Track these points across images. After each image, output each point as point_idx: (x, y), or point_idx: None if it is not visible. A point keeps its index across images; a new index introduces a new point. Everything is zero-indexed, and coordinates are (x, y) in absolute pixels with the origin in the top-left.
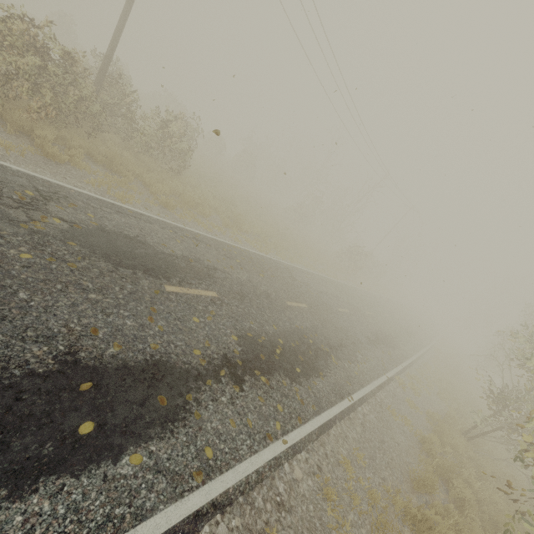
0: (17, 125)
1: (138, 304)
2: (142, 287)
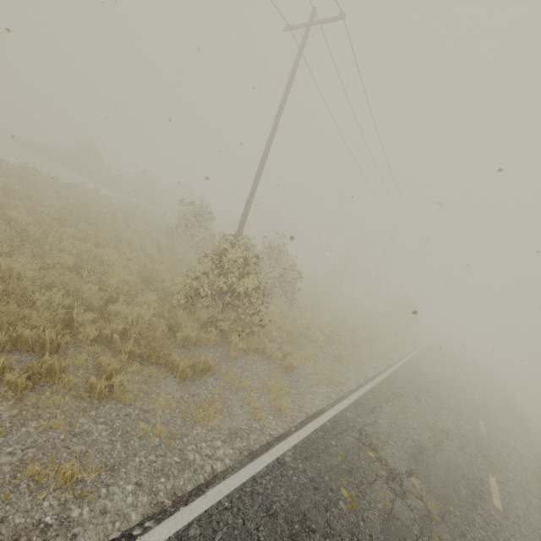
0: (253, 348)
1: None
2: (504, 525)
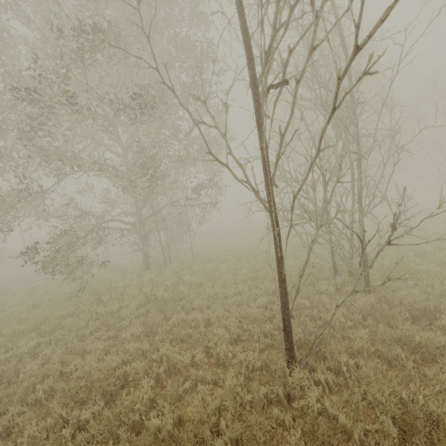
0: None
1: None
2: None
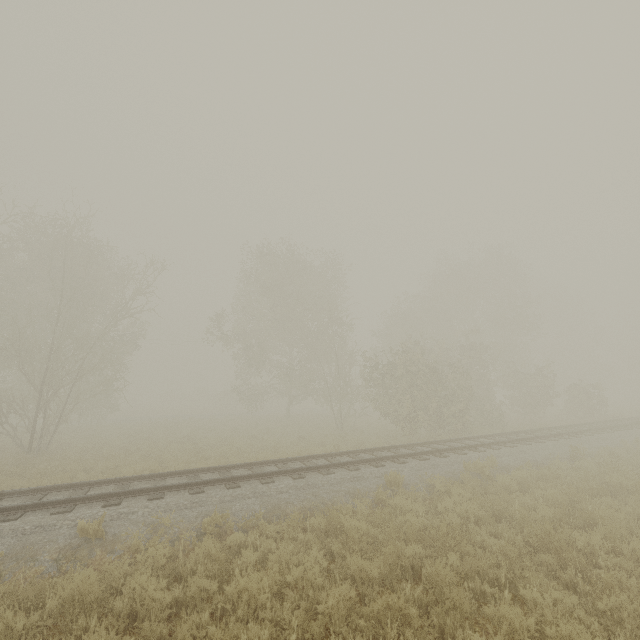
0: None
1: None
2: None
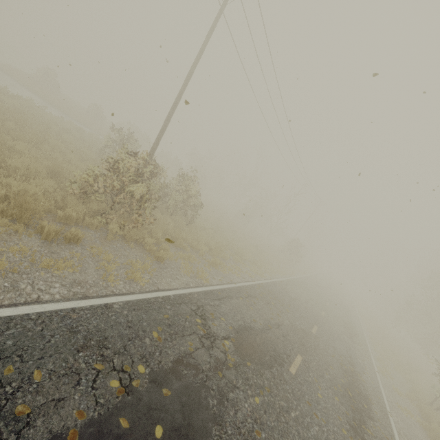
0: (133, 238)
1: (302, 403)
2: (289, 382)
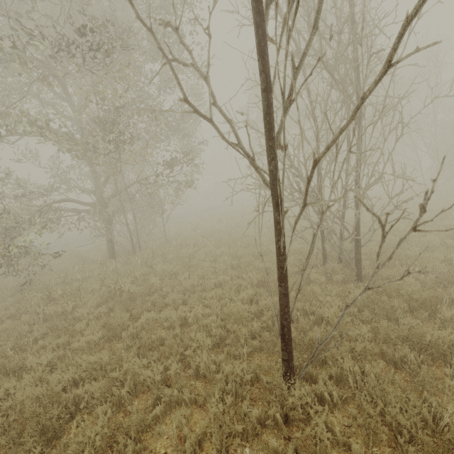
0: None
1: None
2: None
